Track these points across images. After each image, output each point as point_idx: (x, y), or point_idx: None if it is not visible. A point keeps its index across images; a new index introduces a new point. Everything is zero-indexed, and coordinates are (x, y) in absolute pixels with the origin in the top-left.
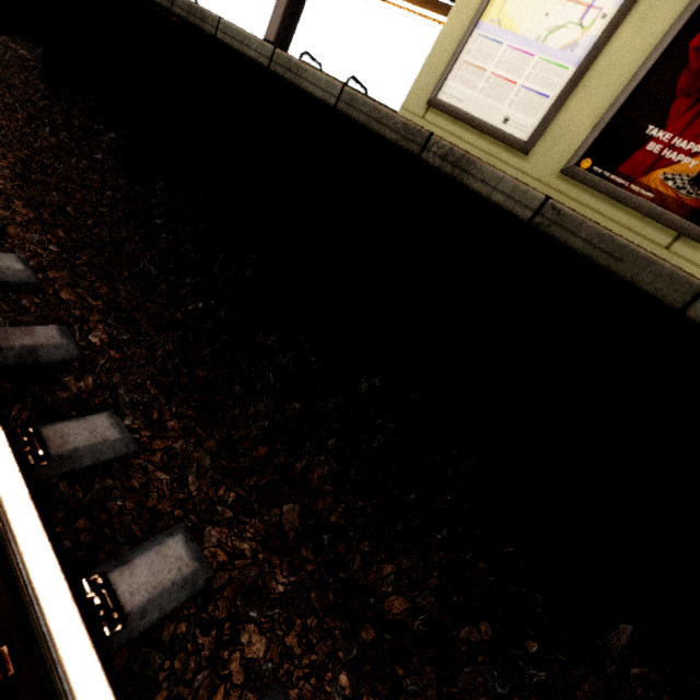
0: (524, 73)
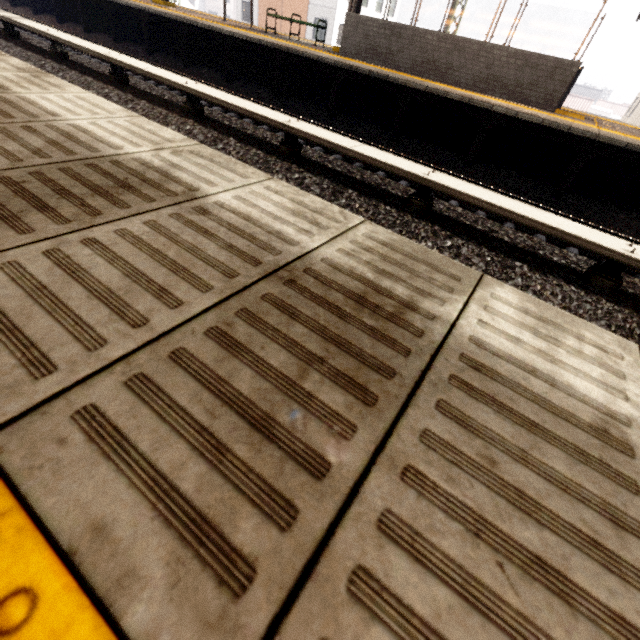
0: None
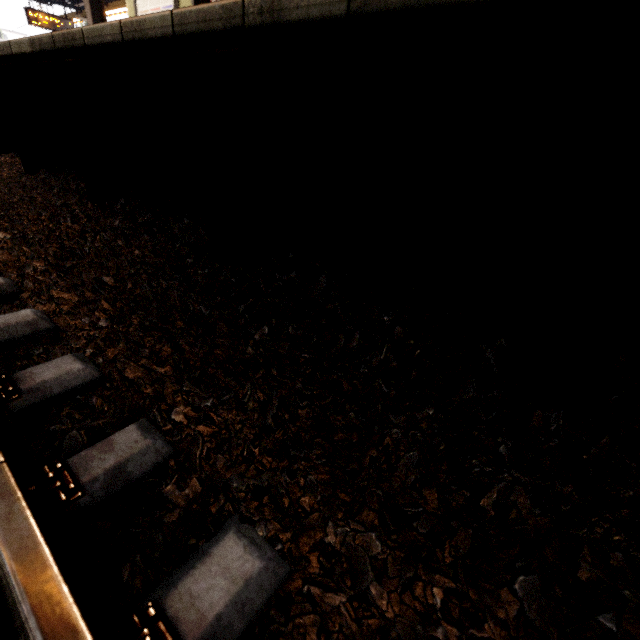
0: (160, 1)
